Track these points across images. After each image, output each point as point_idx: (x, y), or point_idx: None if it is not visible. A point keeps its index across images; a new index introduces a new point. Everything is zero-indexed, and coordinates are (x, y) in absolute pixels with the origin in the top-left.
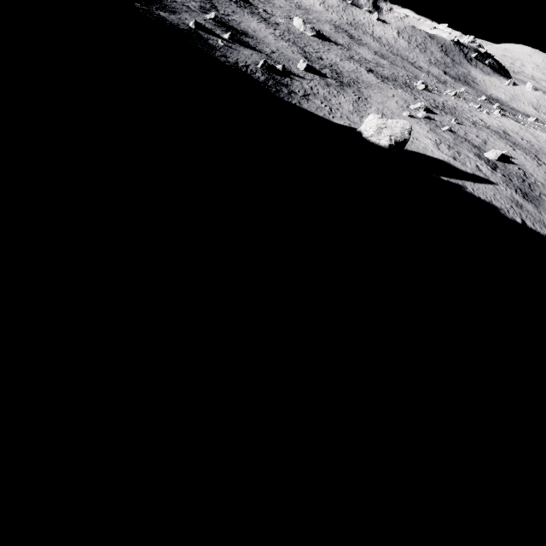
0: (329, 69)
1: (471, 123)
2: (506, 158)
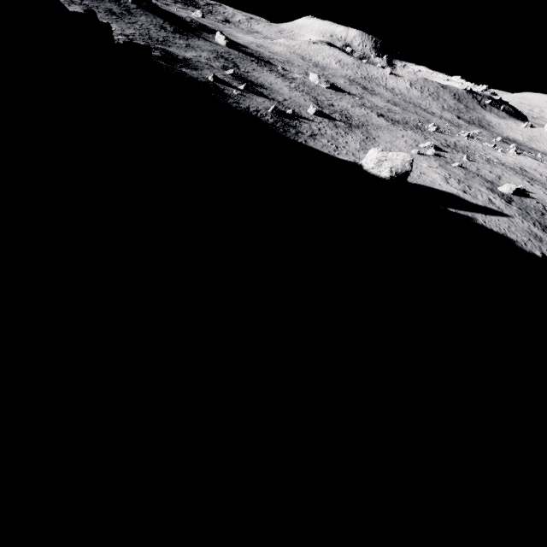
0: (339, 114)
1: (484, 160)
2: (522, 192)
